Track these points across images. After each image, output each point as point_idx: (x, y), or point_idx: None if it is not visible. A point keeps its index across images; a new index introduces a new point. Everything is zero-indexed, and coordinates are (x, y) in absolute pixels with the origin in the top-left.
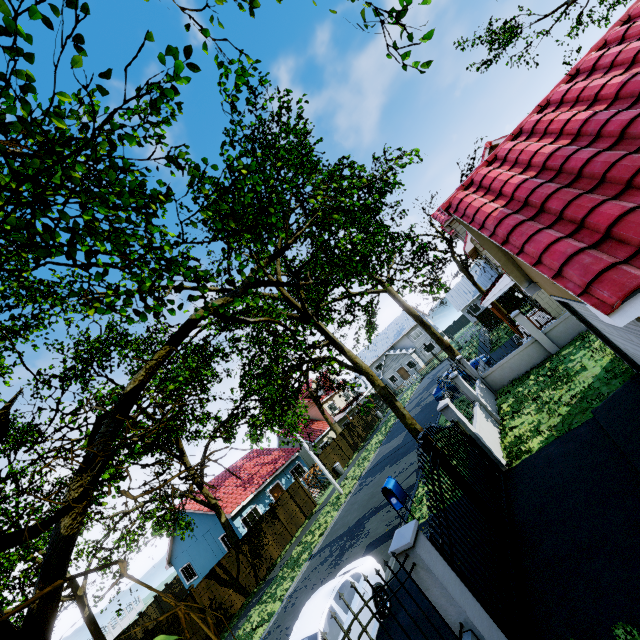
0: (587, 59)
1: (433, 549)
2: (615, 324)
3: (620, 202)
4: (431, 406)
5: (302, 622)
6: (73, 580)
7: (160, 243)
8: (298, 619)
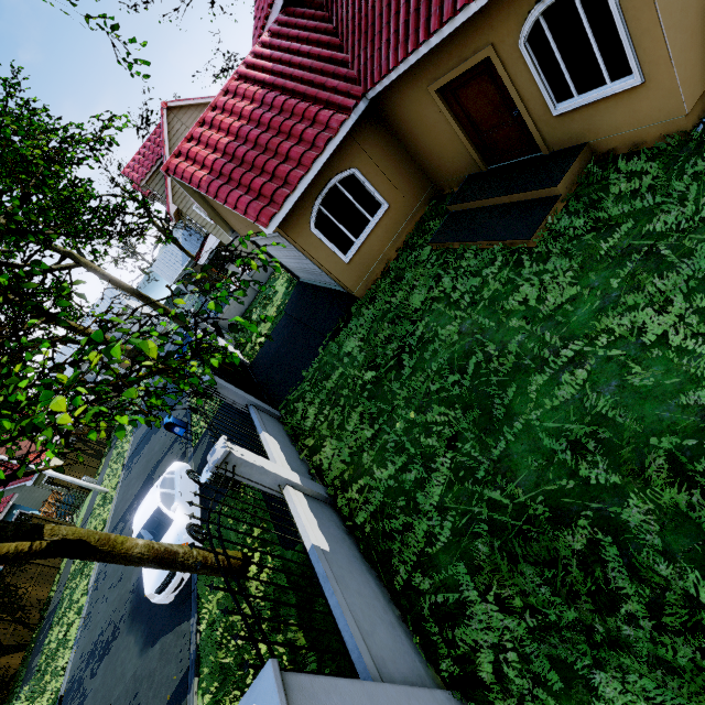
0: (231, 84)
1: (223, 381)
2: (270, 233)
3: (261, 178)
4: None
5: (140, 519)
6: None
7: None
8: (134, 524)
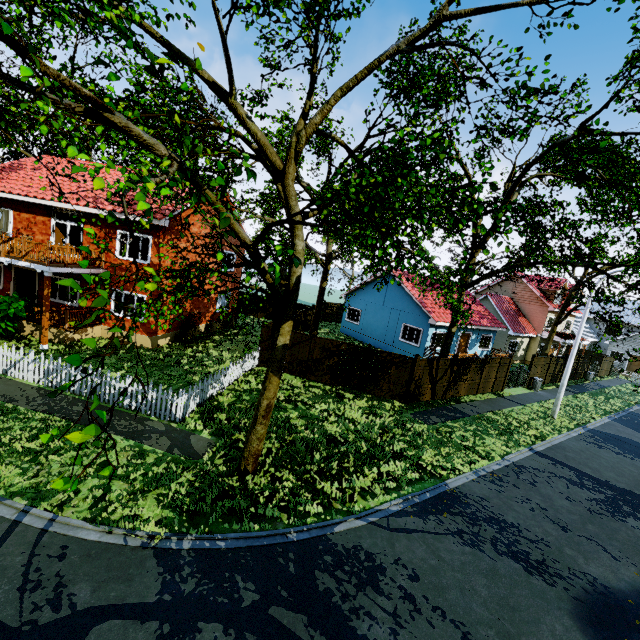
0: None
1: None
2: None
3: None
4: None
5: None
6: (331, 255)
7: None
8: None
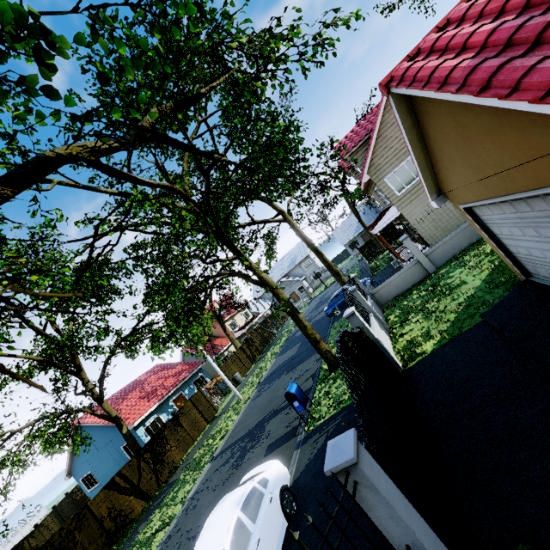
0: None
1: (373, 461)
2: None
3: None
4: (321, 322)
5: (206, 537)
6: None
7: (26, 100)
8: (201, 533)
